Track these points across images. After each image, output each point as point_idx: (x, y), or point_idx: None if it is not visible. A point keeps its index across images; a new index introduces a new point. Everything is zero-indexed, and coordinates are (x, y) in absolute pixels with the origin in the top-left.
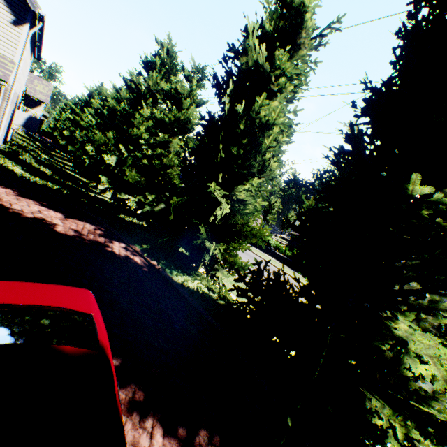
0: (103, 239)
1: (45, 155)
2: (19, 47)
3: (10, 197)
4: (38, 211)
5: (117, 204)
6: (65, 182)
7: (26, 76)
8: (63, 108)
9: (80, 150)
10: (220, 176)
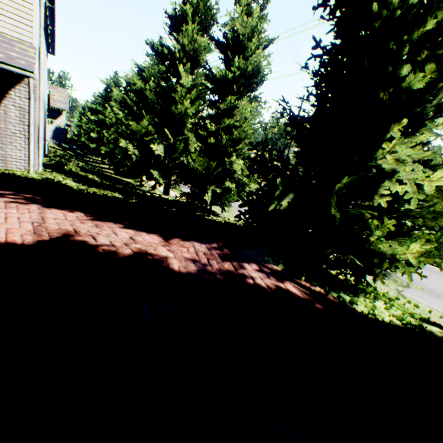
0: (229, 264)
1: (81, 162)
2: (34, 25)
3: (85, 225)
4: (130, 240)
5: (187, 201)
6: (117, 186)
7: (46, 76)
8: (81, 113)
9: (117, 148)
10: (394, 126)
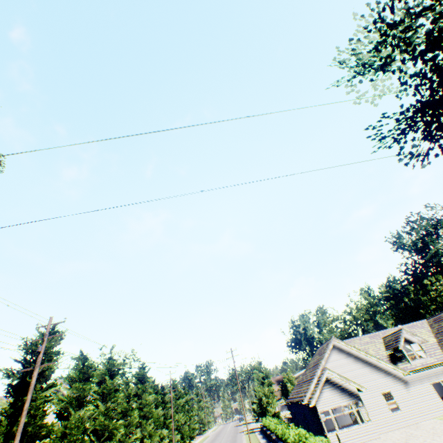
0: None
1: None
2: None
3: None
4: None
5: None
6: None
7: None
8: None
9: None
10: None
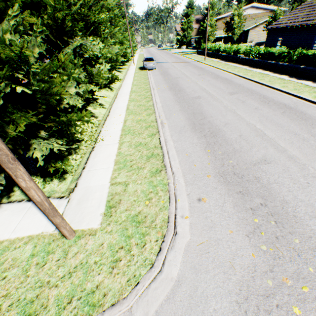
0: None
1: None
2: None
3: None
4: None
5: None
6: None
7: None
8: None
9: None
10: None
